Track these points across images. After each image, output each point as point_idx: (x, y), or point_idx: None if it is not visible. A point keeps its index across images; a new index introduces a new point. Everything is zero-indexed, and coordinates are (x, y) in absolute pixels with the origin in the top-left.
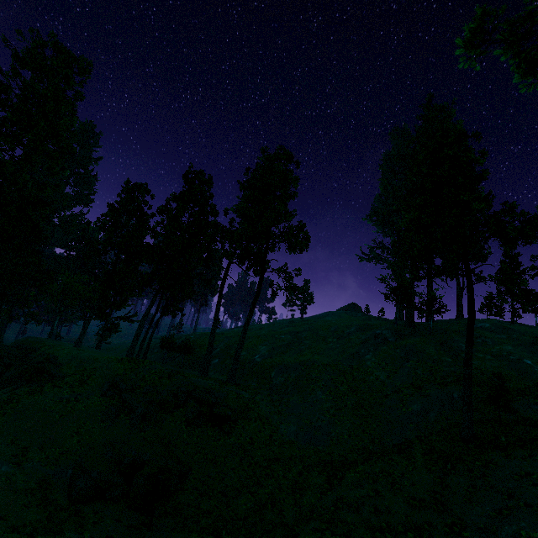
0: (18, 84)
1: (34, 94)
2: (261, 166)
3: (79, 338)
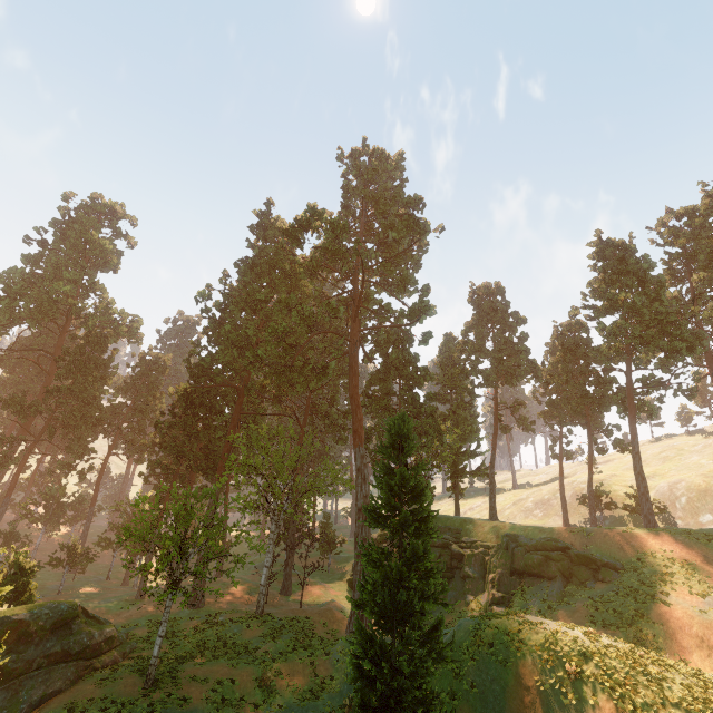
0: (362, 202)
1: (403, 203)
2: (704, 204)
3: (492, 507)
